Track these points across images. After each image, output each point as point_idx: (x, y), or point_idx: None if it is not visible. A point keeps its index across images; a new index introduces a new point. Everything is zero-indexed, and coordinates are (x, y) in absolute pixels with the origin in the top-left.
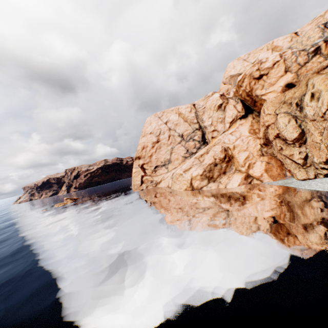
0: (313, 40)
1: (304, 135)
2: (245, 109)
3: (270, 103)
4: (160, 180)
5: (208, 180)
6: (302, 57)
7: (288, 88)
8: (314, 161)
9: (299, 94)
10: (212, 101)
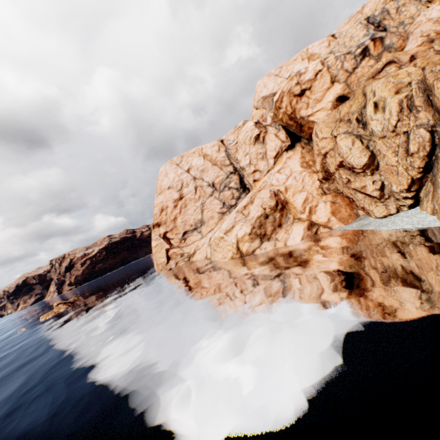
0: (358, 40)
1: (375, 158)
2: (291, 138)
3: (323, 123)
4: (194, 250)
5: (260, 239)
6: (349, 61)
7: (340, 103)
8: (393, 190)
9: (357, 107)
10: (246, 133)
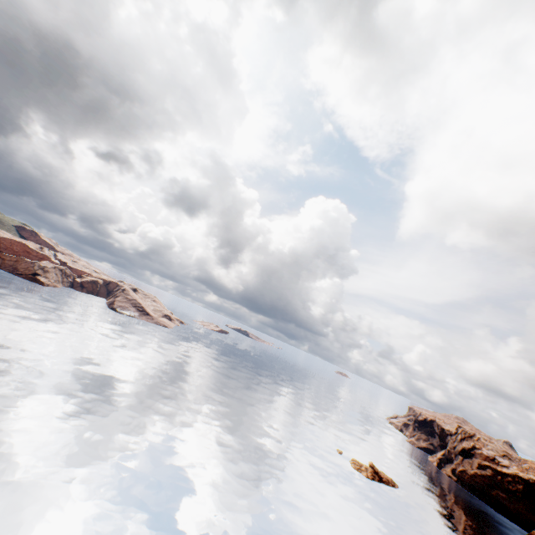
0: None
1: None
2: None
3: None
4: None
5: None
6: None
7: None
8: None
9: None
10: None
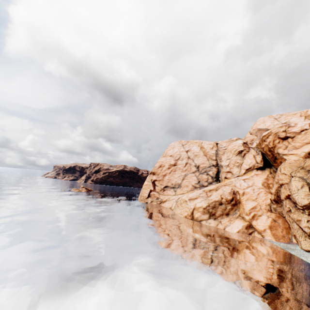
0: None
1: None
2: (264, 162)
3: (288, 164)
4: (165, 199)
5: (209, 216)
6: None
7: None
8: None
9: None
10: (234, 146)
